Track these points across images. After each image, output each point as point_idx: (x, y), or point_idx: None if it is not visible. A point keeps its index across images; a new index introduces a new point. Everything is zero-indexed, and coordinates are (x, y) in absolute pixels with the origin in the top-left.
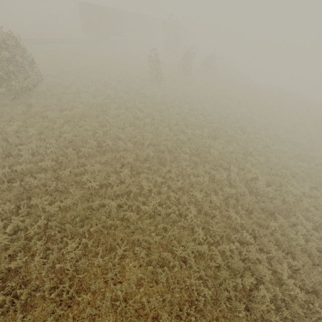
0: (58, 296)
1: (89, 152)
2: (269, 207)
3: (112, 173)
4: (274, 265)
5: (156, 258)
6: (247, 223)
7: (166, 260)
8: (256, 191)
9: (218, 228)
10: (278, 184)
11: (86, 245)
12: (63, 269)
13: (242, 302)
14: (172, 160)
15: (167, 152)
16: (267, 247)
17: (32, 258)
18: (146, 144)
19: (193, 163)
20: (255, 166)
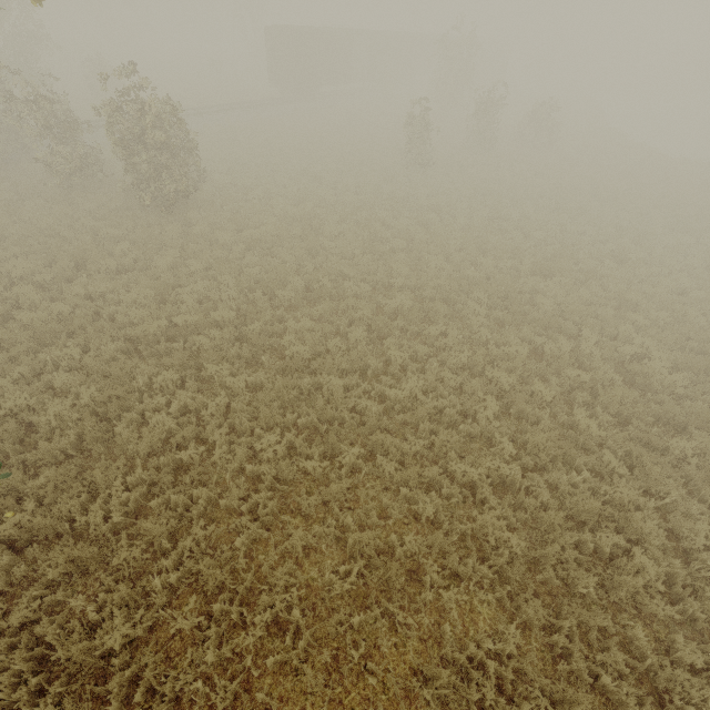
0: (250, 512)
1: (290, 300)
2: (675, 414)
3: (332, 337)
4: (676, 523)
5: (416, 474)
6: (614, 440)
7: (434, 486)
8: (643, 382)
9: (545, 439)
10: (703, 369)
11: (291, 447)
12: (256, 476)
13: (592, 573)
14: (450, 315)
15: (440, 302)
16: (659, 483)
17: (208, 456)
18: (397, 287)
19: (496, 324)
20: (646, 333)
